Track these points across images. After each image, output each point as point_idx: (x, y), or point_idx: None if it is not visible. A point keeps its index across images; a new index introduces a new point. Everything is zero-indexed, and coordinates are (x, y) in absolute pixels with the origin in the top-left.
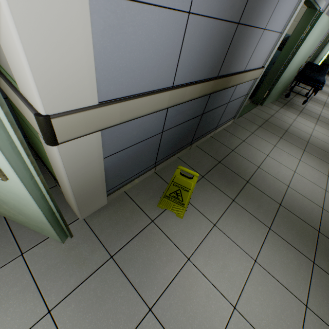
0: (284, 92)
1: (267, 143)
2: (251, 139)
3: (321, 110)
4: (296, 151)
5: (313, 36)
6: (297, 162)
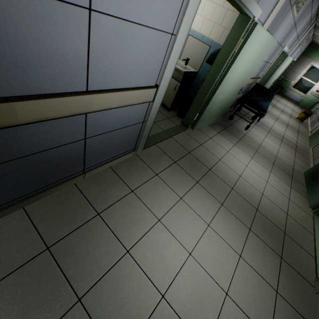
0: (230, 112)
1: (171, 194)
2: (147, 187)
3: (264, 138)
4: (209, 208)
5: (250, 53)
6: (202, 231)
